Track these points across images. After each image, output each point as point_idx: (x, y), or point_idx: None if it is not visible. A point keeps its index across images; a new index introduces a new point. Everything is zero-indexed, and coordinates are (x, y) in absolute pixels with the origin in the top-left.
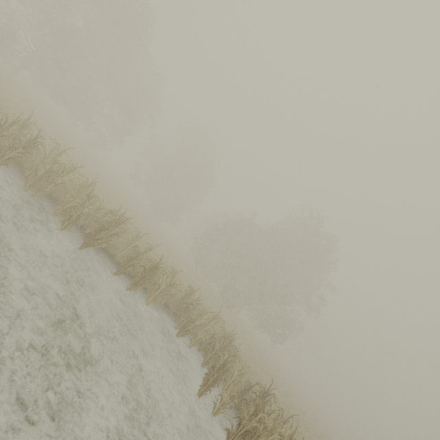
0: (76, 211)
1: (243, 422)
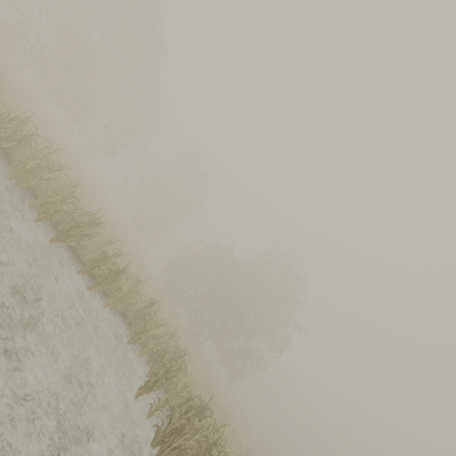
0: (55, 206)
1: (173, 421)
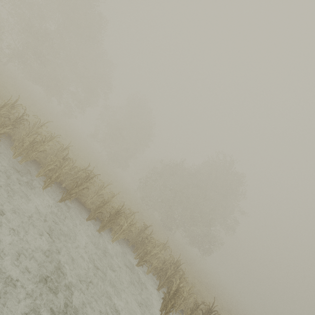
0: (55, 172)
1: None
